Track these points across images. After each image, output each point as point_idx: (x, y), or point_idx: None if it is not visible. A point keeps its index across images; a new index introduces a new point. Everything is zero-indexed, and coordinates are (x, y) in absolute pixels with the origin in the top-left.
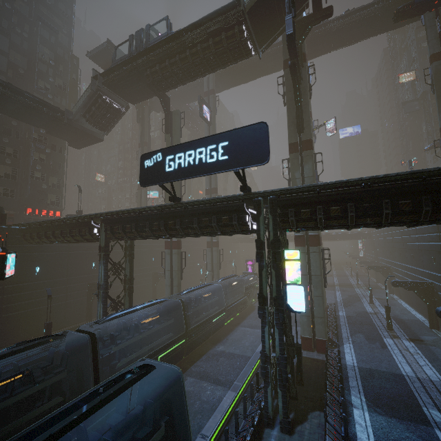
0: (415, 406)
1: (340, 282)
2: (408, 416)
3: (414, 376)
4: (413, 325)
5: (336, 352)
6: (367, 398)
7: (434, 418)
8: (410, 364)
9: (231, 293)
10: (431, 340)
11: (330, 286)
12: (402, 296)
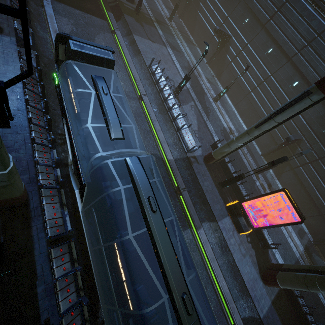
0: (319, 299)
1: (148, 2)
2: (324, 316)
3: (299, 255)
4: (255, 153)
5: (273, 259)
6: (315, 320)
7: (324, 303)
8: (290, 237)
9: (104, 203)
10: (271, 180)
11: (150, 22)
12: (224, 82)
